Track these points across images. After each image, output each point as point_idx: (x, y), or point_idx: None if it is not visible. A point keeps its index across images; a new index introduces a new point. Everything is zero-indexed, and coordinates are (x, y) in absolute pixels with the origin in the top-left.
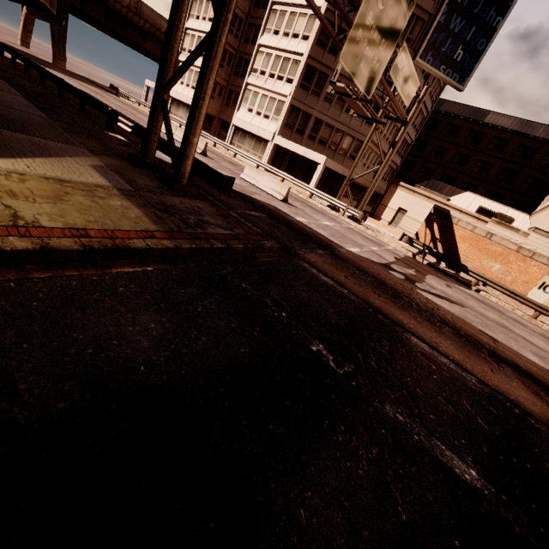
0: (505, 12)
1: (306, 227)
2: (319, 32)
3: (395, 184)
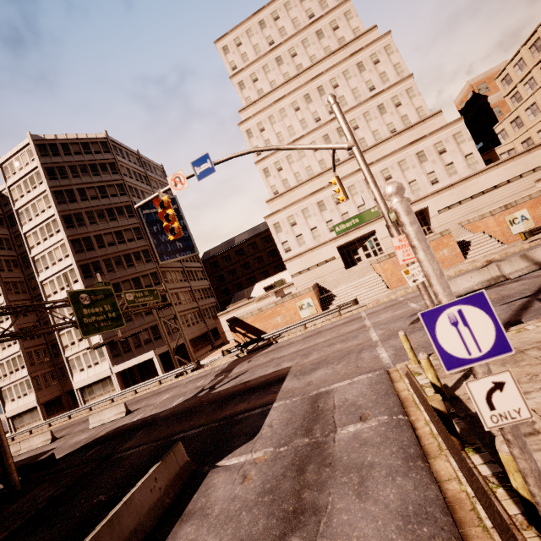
0: (182, 218)
1: (139, 421)
2: None
3: (215, 317)
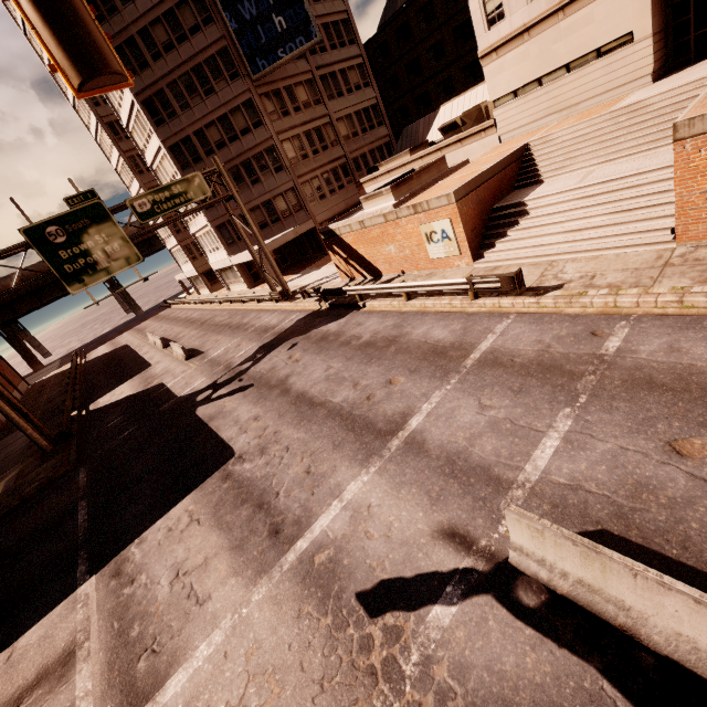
0: None
1: (162, 395)
2: (176, 161)
3: (358, 185)
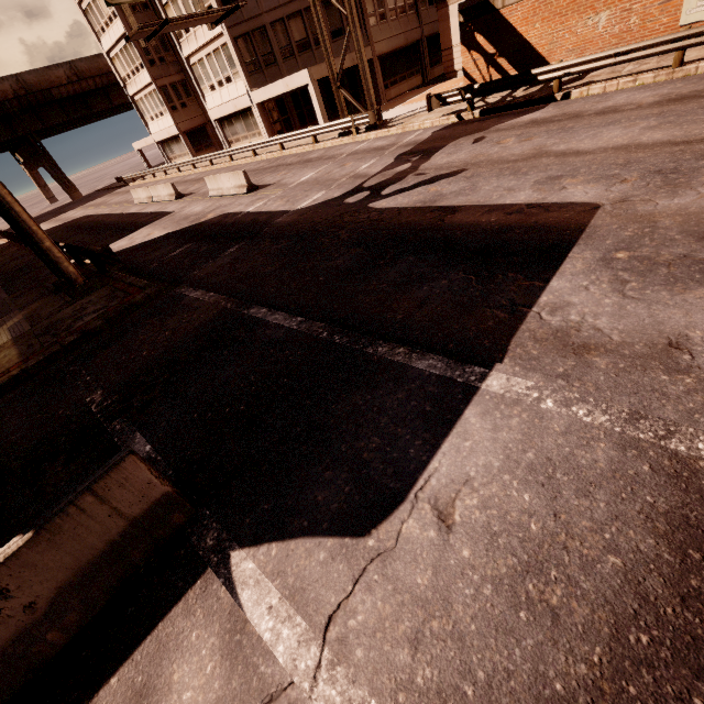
0: None
1: (250, 217)
2: None
3: (441, 1)
